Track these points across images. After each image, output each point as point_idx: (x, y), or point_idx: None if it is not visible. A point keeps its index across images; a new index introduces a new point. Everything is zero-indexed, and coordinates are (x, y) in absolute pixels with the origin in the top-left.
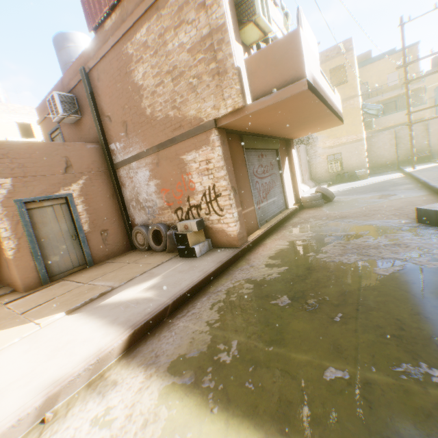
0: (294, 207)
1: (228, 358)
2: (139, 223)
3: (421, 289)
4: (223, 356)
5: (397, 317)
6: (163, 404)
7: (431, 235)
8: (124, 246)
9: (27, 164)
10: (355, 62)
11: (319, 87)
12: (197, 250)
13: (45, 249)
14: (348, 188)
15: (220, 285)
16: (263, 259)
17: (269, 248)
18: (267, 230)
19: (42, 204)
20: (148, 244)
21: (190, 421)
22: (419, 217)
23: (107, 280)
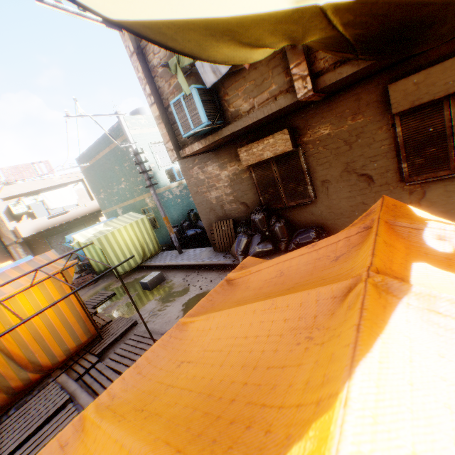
0: None
1: None
2: None
3: None
4: None
5: None
6: None
7: None
8: None
9: None
10: None
11: (45, 227)
12: None
13: None
14: None
15: None
16: None
17: None
18: None
19: None
20: None
21: None
22: None
23: None
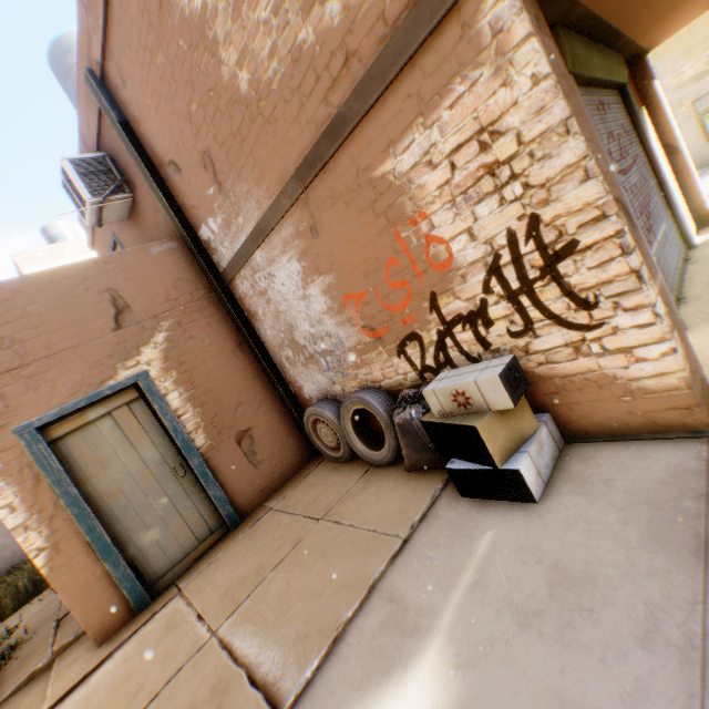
0: (708, 236)
1: None
2: (313, 395)
3: None
4: None
5: None
6: None
7: None
8: (297, 452)
9: (21, 335)
10: None
11: None
12: (528, 473)
13: (120, 522)
14: None
15: None
16: None
17: None
18: None
19: (82, 418)
20: (348, 447)
21: None
22: None
23: (263, 624)
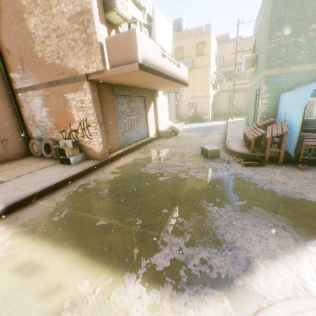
0: (153, 136)
1: (57, 219)
2: (36, 137)
3: (168, 188)
4: (55, 218)
5: (147, 200)
6: (11, 239)
7: (199, 161)
8: (24, 152)
9: None
10: (212, 42)
11: (157, 66)
12: (72, 160)
13: None
14: (193, 127)
15: (77, 182)
16: (112, 168)
17: (121, 162)
18: (126, 151)
19: None
20: (41, 153)
21: (21, 245)
22: (202, 151)
23: (1, 176)
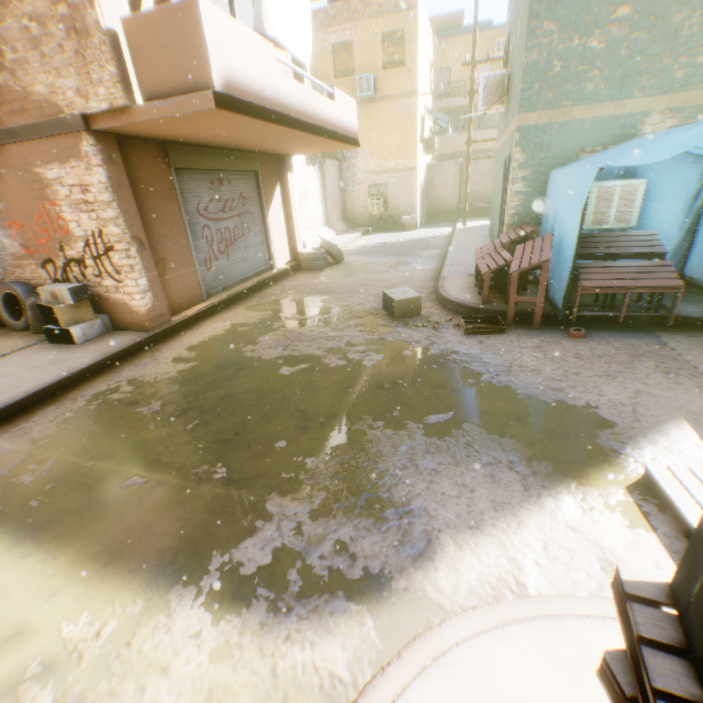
0: (285, 267)
1: (31, 479)
2: None
3: (297, 392)
4: (26, 478)
5: (246, 422)
6: None
7: (376, 326)
8: None
9: None
10: (421, 33)
11: (268, 97)
12: (78, 333)
13: None
14: (379, 243)
15: (90, 387)
16: (178, 349)
17: (201, 332)
18: (215, 305)
19: None
20: (0, 317)
21: None
22: (384, 302)
23: None
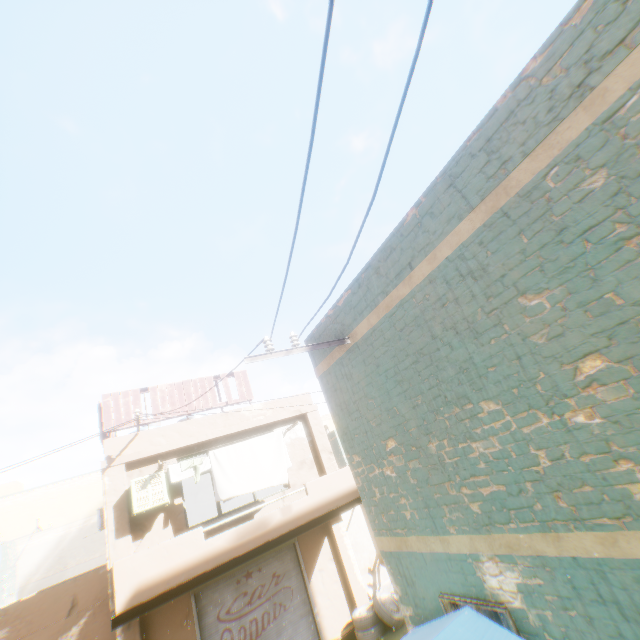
0: (334, 637)
1: None
2: None
3: None
4: None
5: None
6: None
7: None
8: None
9: (35, 617)
10: None
11: (189, 569)
12: None
13: None
14: None
15: None
16: None
17: None
18: None
19: None
20: None
21: None
22: None
23: None
